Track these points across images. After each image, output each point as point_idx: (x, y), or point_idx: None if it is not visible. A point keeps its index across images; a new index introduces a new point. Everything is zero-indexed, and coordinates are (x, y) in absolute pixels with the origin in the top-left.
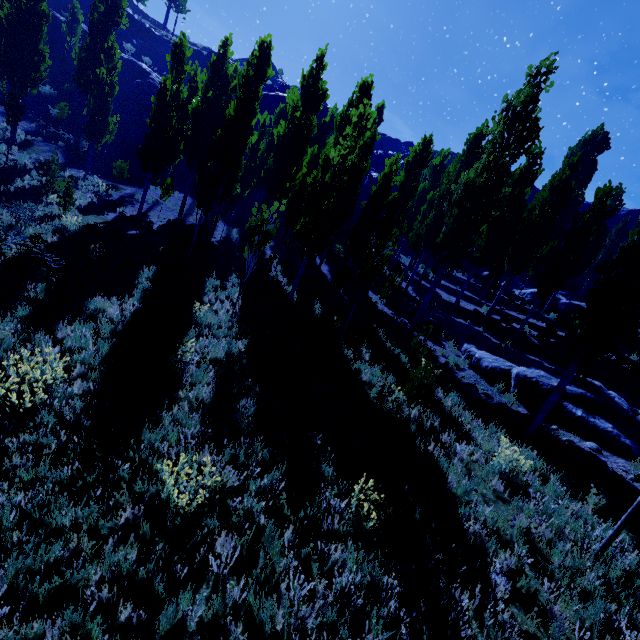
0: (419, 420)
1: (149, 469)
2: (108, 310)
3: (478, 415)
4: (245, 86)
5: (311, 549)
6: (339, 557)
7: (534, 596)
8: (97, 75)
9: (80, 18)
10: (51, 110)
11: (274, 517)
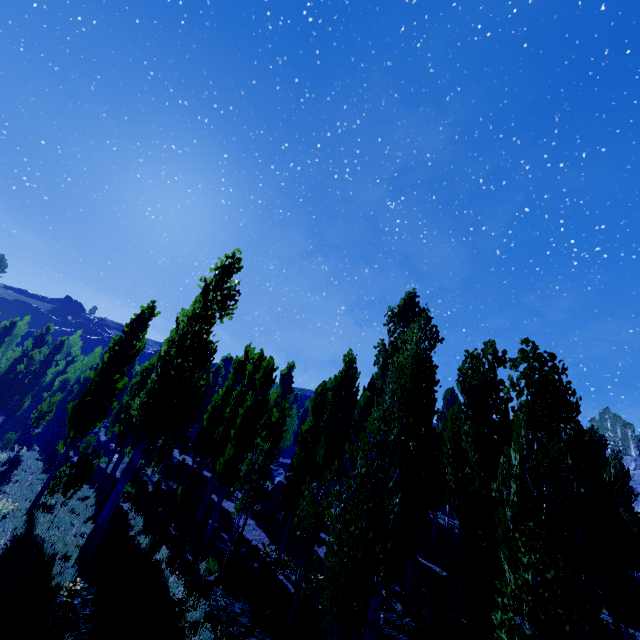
0: None
1: None
2: None
3: None
4: None
5: None
6: None
7: None
8: None
9: None
10: None
11: None
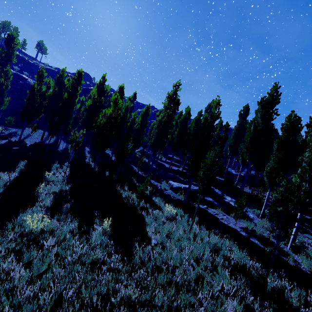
0: (143, 207)
1: (21, 226)
2: (2, 177)
3: (167, 203)
4: (72, 87)
5: (86, 241)
6: (94, 239)
7: (164, 243)
8: None
9: None
10: None
11: (73, 235)
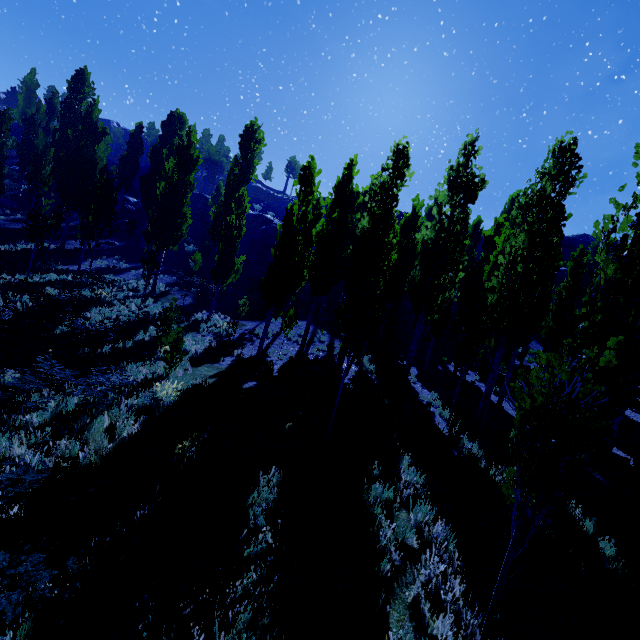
0: None
1: None
2: None
3: None
4: (380, 193)
5: None
6: None
7: None
8: (227, 222)
9: (222, 192)
10: (191, 263)
11: None
